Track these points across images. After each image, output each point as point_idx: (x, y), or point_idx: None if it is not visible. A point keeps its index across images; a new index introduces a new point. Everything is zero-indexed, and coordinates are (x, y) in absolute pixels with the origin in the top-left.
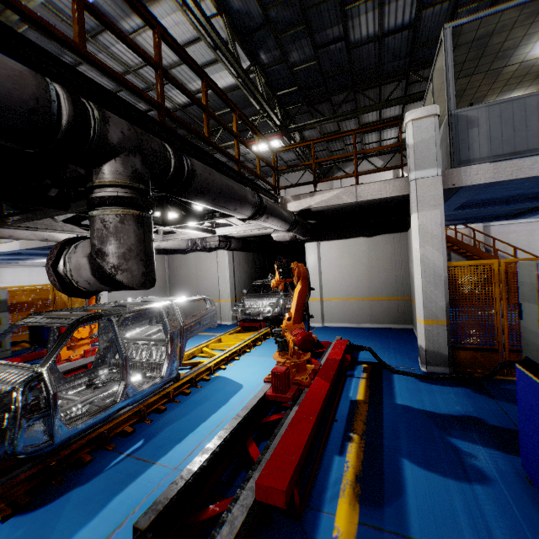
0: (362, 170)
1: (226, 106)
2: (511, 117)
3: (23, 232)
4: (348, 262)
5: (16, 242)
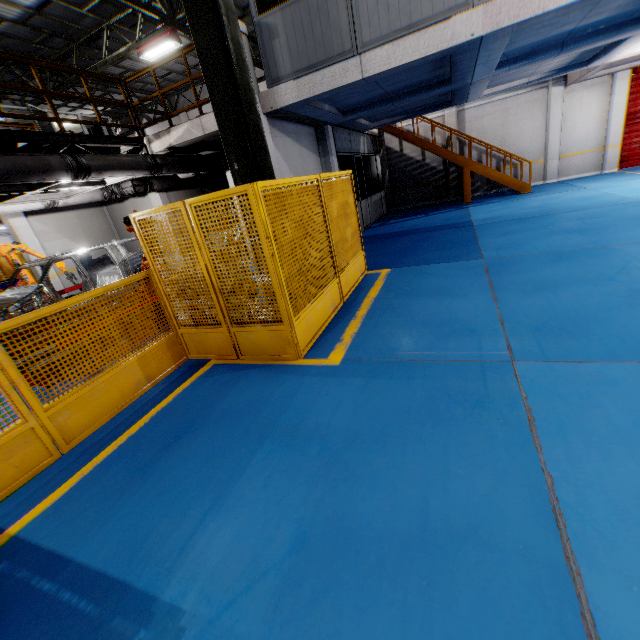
0: None
1: None
2: (301, 24)
3: None
4: None
5: None
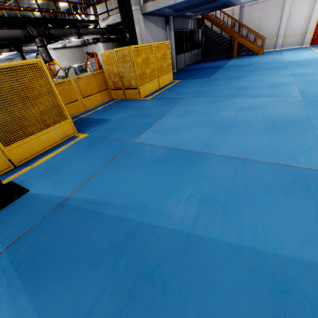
0: None
1: None
2: None
3: (25, 48)
4: None
5: None
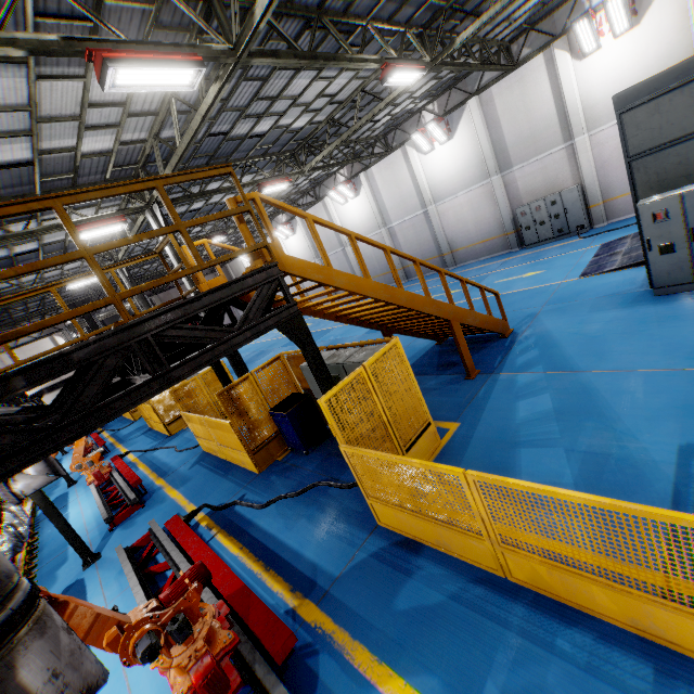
0: (25, 342)
1: None
2: None
3: None
4: None
5: None
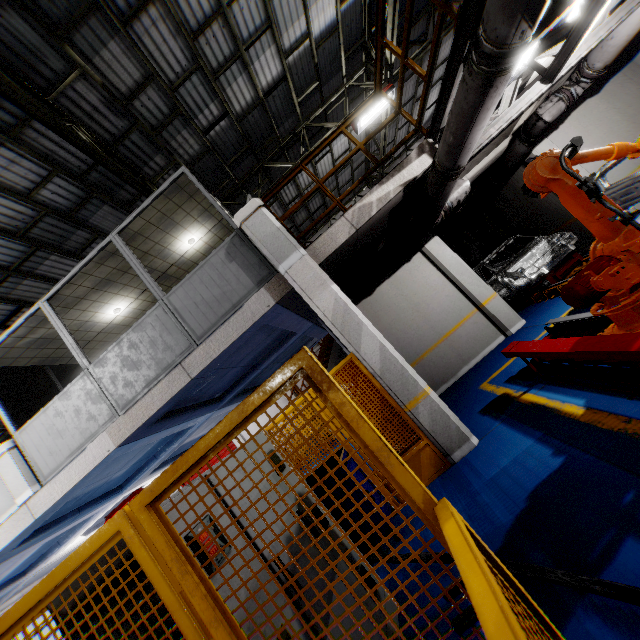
0: None
1: (311, 81)
2: None
3: None
4: (600, 132)
5: (94, 444)
